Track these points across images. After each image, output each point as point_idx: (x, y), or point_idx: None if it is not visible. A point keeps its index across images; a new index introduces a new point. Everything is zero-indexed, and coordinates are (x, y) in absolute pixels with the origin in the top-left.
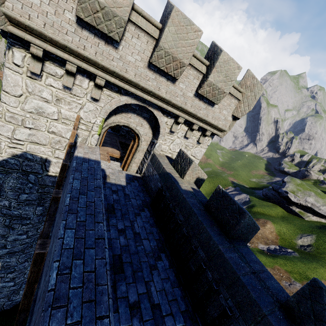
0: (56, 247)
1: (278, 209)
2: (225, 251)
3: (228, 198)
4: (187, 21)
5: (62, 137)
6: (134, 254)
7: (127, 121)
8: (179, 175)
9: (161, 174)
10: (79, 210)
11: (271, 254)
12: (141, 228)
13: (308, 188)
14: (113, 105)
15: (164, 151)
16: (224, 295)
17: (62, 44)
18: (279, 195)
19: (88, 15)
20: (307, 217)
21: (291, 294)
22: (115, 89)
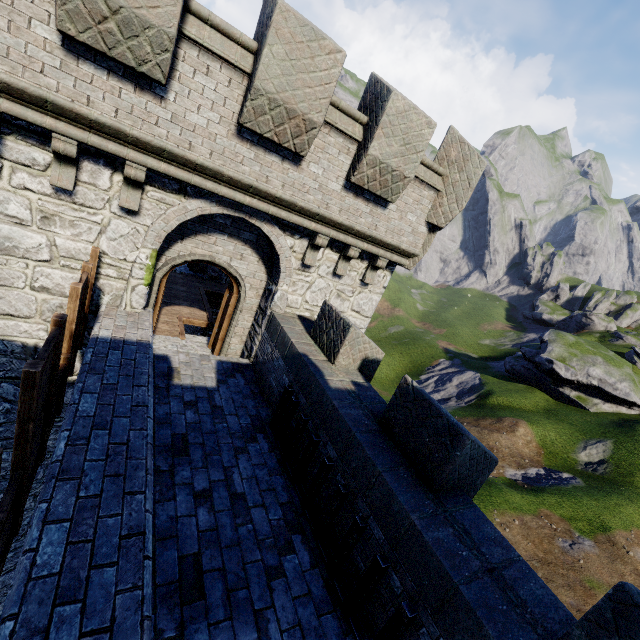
0: (15, 577)
1: (538, 395)
2: (425, 527)
3: (426, 403)
4: (309, 31)
5: (66, 297)
6: (230, 548)
7: (209, 251)
8: (325, 358)
9: (288, 358)
10: (88, 469)
11: (532, 487)
12: (249, 482)
13: (590, 350)
14: (173, 220)
15: (295, 307)
16: (430, 629)
17: (35, 96)
18: (537, 368)
19: (86, 27)
20: (594, 407)
21: (575, 564)
22: (172, 186)
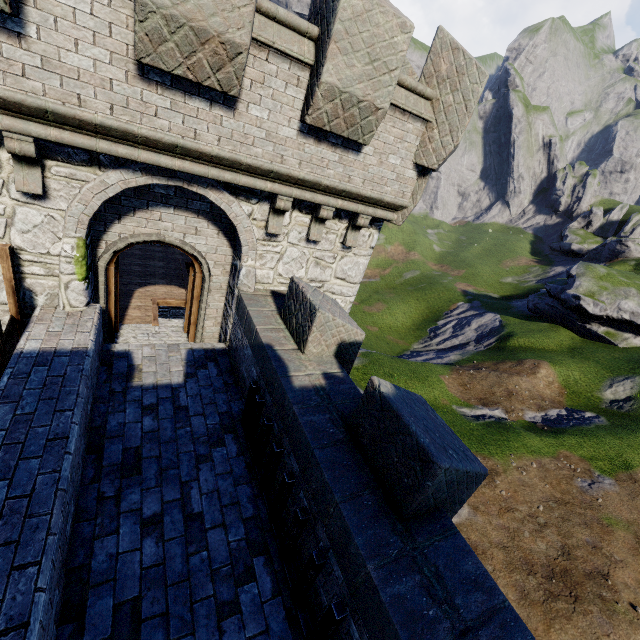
0: None
1: (562, 333)
2: (383, 581)
3: (393, 416)
4: None
5: None
6: (177, 585)
7: (155, 229)
8: (294, 345)
9: (254, 348)
10: None
11: (551, 429)
12: (210, 498)
13: (623, 282)
14: (92, 199)
15: (267, 282)
16: None
17: None
18: (563, 305)
19: None
20: (624, 342)
21: (593, 503)
22: (80, 156)
